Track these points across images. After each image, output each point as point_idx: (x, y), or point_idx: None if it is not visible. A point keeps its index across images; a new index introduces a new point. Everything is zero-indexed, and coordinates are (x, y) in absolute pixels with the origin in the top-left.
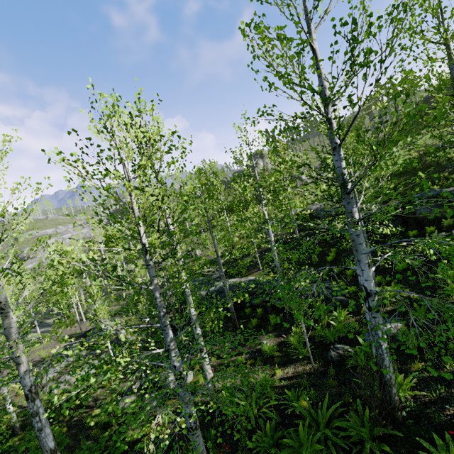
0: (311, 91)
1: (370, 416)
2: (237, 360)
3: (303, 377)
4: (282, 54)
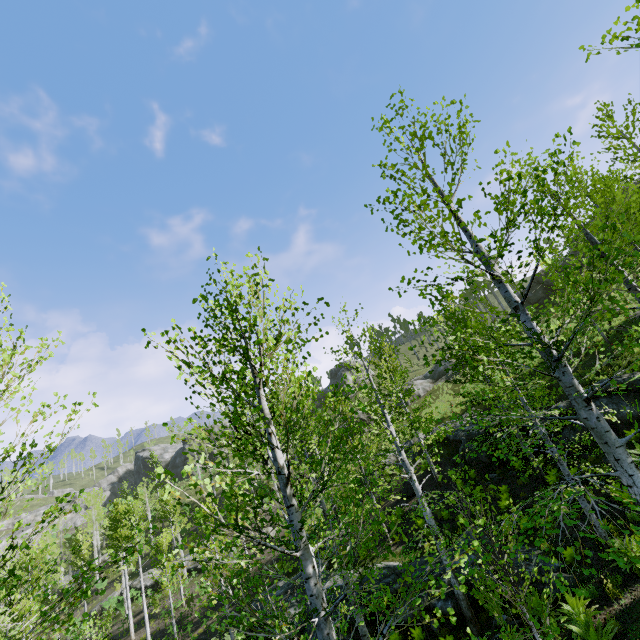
0: (493, 236)
1: None
2: None
3: None
4: (437, 214)
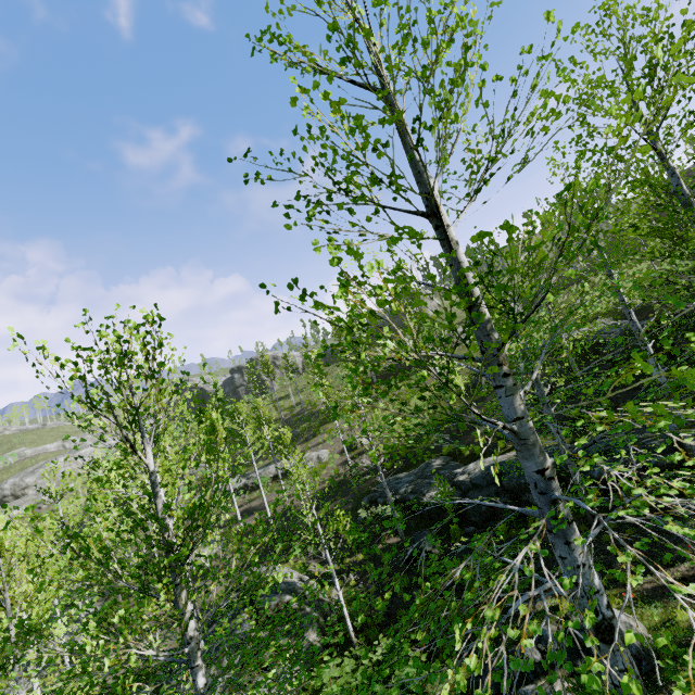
0: None
1: None
2: None
3: None
4: None
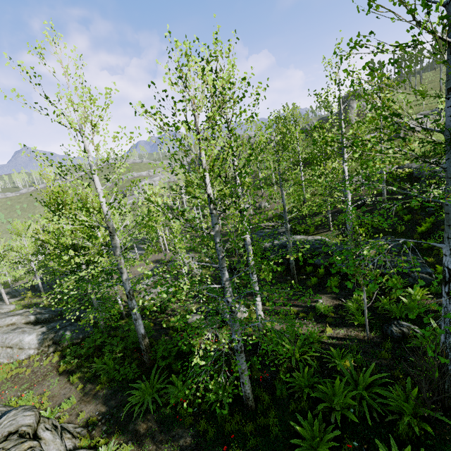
0: (423, 7)
1: (418, 396)
2: (281, 309)
3: (354, 341)
4: None
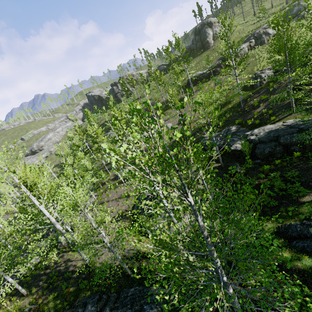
0: None
1: None
2: None
3: None
4: None
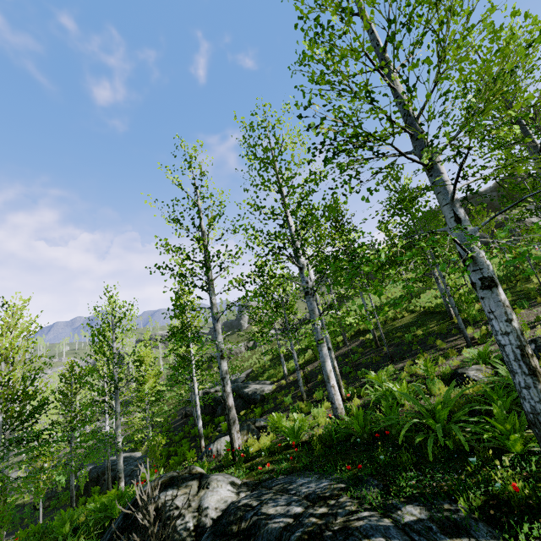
0: None
1: None
2: None
3: None
4: None
